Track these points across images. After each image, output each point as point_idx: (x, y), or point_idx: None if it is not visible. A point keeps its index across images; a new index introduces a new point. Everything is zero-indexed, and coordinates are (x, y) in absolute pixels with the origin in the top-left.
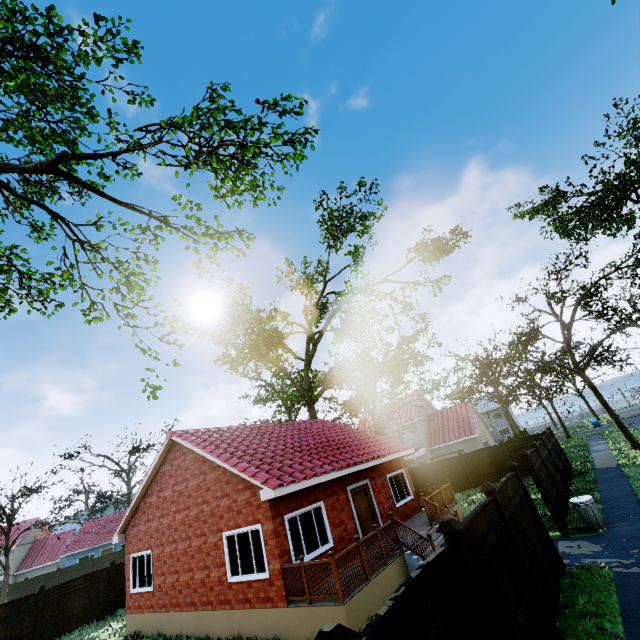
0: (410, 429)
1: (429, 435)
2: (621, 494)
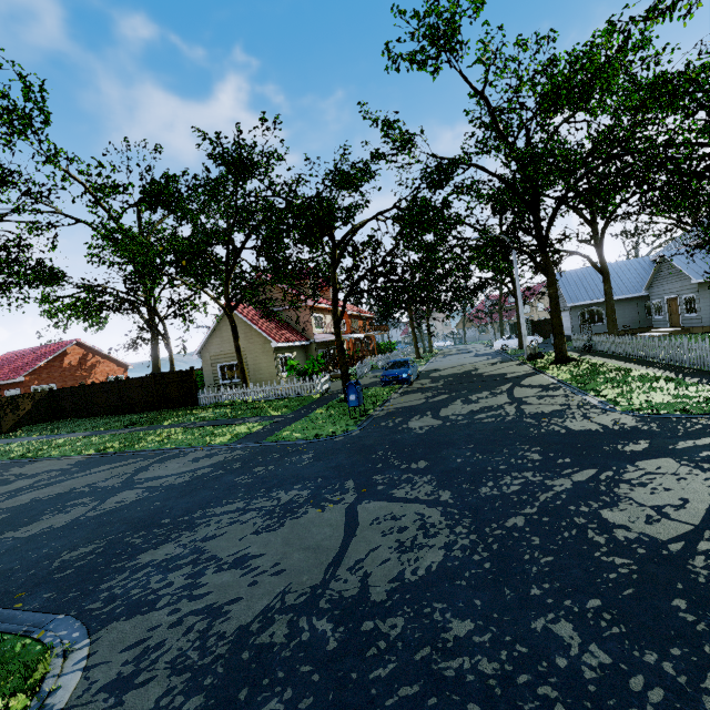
0: None
1: None
2: None
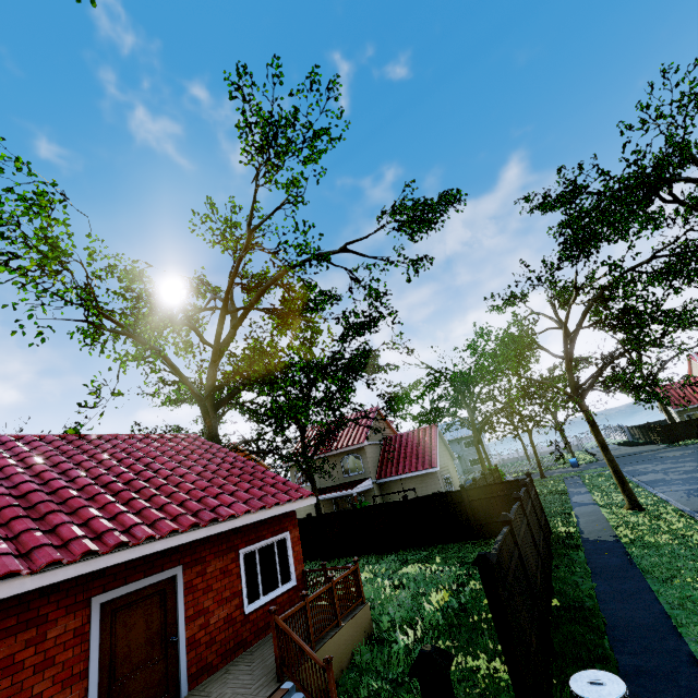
0: (357, 454)
1: (381, 464)
2: (646, 622)
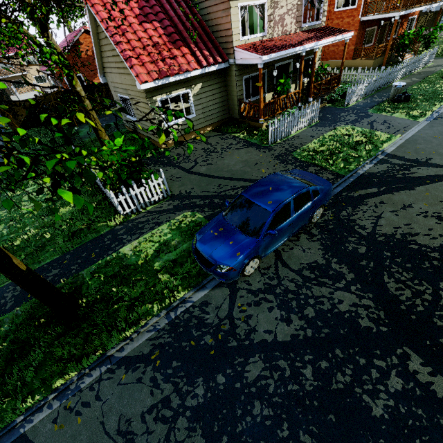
0: None
1: None
2: None
